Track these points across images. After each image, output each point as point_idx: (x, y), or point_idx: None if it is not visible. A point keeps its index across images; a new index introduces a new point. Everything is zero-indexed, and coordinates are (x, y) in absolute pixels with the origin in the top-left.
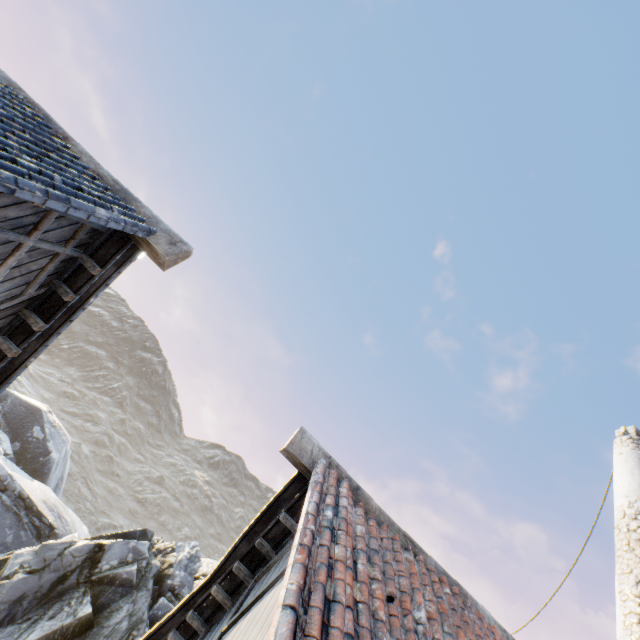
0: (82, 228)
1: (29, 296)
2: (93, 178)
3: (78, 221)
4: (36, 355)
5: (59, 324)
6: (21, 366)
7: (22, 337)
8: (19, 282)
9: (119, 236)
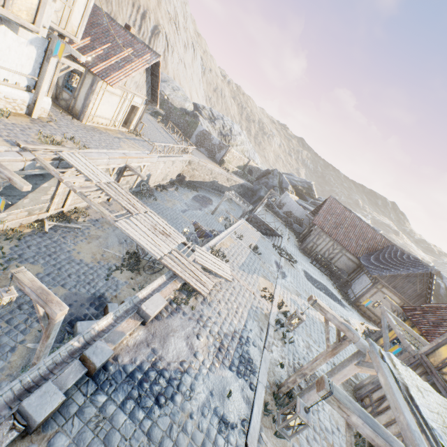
0: (423, 274)
1: (424, 286)
2: (423, 266)
3: (422, 273)
4: (431, 296)
5: (430, 290)
6: (430, 298)
7: (428, 294)
8: (421, 284)
9: (430, 273)
